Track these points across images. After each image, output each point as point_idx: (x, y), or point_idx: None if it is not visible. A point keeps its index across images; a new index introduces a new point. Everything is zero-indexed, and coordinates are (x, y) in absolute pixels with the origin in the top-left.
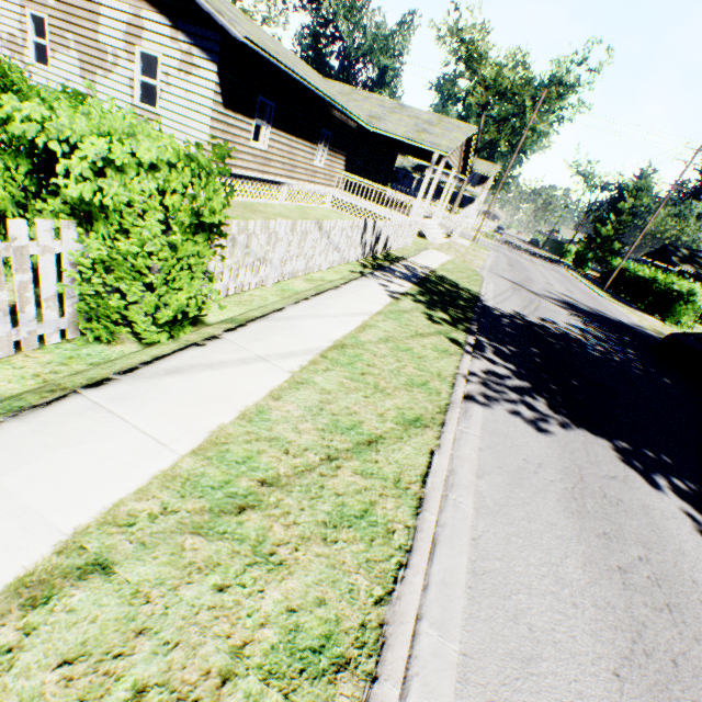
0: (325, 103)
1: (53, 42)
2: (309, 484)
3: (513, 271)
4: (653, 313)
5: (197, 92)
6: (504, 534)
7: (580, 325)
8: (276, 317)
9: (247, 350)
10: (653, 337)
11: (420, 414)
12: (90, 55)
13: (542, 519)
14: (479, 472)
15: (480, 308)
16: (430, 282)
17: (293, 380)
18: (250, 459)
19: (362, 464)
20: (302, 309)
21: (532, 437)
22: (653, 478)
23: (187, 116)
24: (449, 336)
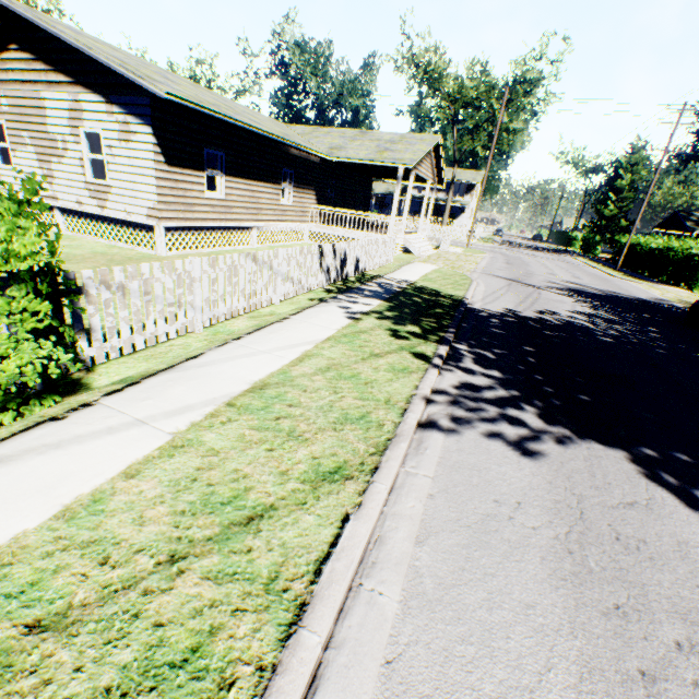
0: (280, 144)
1: (12, 143)
2: (116, 613)
3: (511, 268)
4: (677, 283)
5: (139, 156)
6: (443, 643)
7: (588, 310)
8: (187, 366)
9: (123, 414)
10: (679, 308)
11: (345, 460)
12: (44, 146)
13: (513, 599)
14: (422, 533)
15: (464, 313)
16: (405, 295)
17: (170, 444)
18: (35, 585)
19: (223, 559)
20: (226, 351)
21: (511, 463)
22: (692, 495)
23: (134, 181)
24: (414, 350)
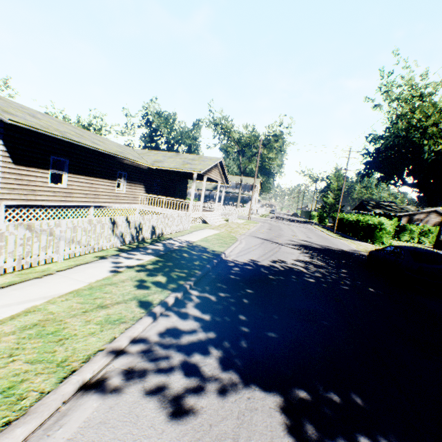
0: (116, 157)
1: None
2: None
3: (270, 232)
4: (366, 240)
5: None
6: None
7: (307, 258)
8: None
9: None
10: (365, 256)
11: None
12: None
13: None
14: None
15: (217, 263)
16: (178, 251)
17: None
18: None
19: None
20: None
21: (153, 435)
22: None
23: None
24: (145, 299)
